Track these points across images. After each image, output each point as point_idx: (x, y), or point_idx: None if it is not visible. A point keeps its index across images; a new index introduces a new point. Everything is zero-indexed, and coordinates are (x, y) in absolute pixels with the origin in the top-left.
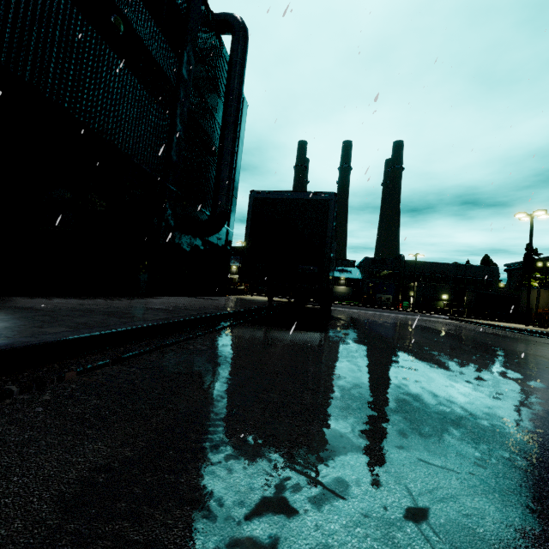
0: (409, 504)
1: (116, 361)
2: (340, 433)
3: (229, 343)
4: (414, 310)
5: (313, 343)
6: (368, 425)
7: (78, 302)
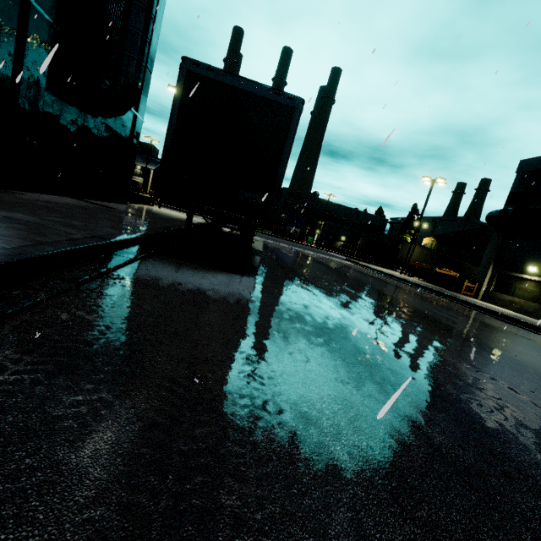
0: None
1: None
2: None
3: (137, 302)
4: (317, 247)
5: (253, 300)
6: None
7: None
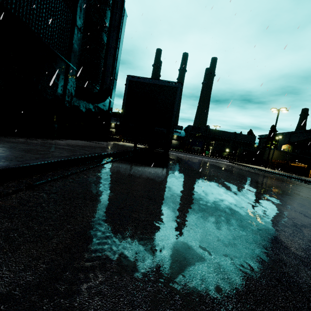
0: (243, 309)
1: (28, 187)
2: (187, 246)
3: (110, 174)
4: (211, 156)
5: (161, 175)
6: (203, 237)
7: (4, 140)
